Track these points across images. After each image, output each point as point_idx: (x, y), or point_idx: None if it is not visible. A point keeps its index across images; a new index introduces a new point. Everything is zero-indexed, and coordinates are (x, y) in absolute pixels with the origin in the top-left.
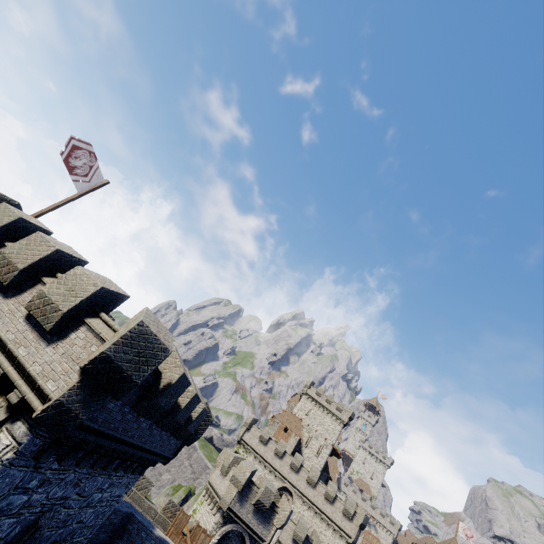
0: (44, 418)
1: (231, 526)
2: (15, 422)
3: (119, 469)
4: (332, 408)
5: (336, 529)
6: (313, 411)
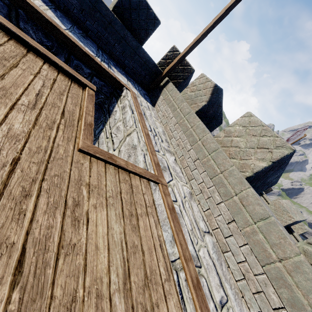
0: None
1: None
2: None
3: None
4: None
5: None
6: None
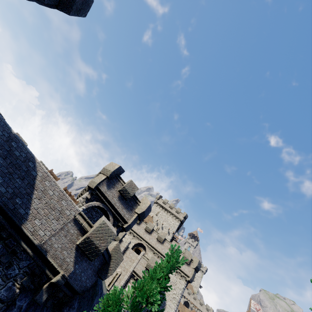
0: None
1: (97, 203)
2: None
3: None
4: (173, 211)
5: (178, 271)
6: (160, 213)
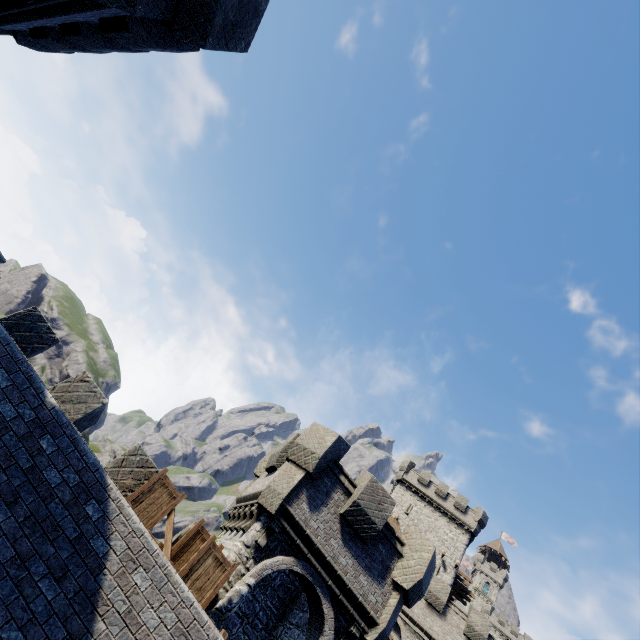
0: None
1: (286, 560)
2: None
3: None
4: (448, 504)
5: None
6: (416, 508)
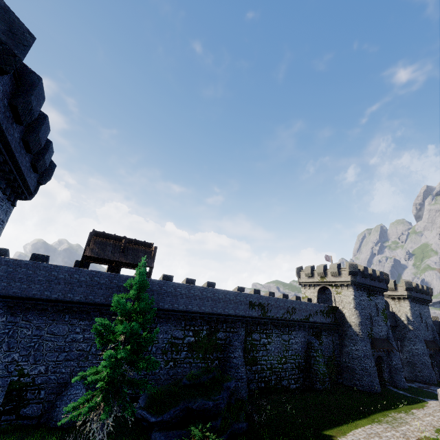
0: (408, 297)
1: None
2: (405, 300)
3: (422, 304)
4: None
5: None
6: None
